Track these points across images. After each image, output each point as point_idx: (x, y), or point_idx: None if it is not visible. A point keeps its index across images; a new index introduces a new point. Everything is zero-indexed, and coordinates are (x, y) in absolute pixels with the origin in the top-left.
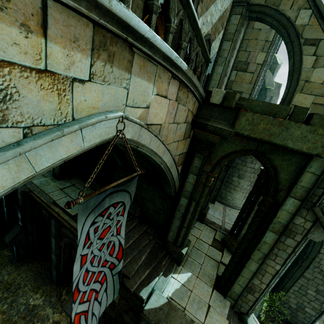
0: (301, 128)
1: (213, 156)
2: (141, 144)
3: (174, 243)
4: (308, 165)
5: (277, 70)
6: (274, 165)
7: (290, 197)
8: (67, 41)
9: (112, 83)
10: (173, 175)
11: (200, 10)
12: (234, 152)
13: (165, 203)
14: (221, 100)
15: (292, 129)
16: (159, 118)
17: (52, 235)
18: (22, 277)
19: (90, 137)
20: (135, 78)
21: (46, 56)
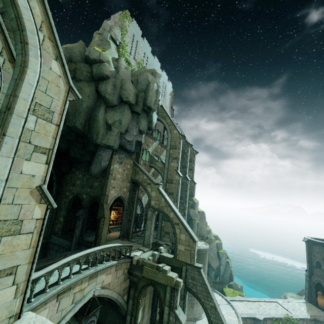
0: (160, 274)
1: (138, 288)
2: (101, 294)
3: None
4: (166, 289)
5: (196, 206)
6: (158, 290)
7: (165, 305)
8: (85, 282)
9: (92, 283)
10: (120, 302)
11: (142, 194)
12: (145, 285)
13: (121, 322)
14: (136, 263)
15: (158, 274)
16: (108, 281)
17: None
18: None
19: (86, 299)
20: (99, 277)
21: (81, 287)
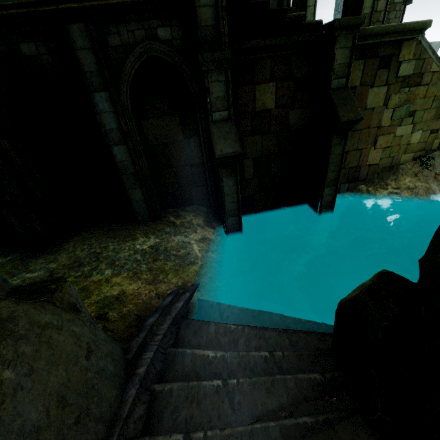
0: None
1: None
2: None
3: (280, 6)
4: None
5: None
6: None
7: None
8: None
9: None
10: None
11: None
12: None
13: None
14: None
15: None
16: None
17: (94, 85)
18: (83, 250)
19: None
20: None
21: None
